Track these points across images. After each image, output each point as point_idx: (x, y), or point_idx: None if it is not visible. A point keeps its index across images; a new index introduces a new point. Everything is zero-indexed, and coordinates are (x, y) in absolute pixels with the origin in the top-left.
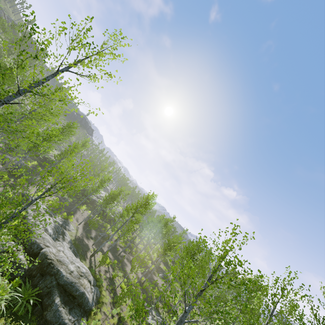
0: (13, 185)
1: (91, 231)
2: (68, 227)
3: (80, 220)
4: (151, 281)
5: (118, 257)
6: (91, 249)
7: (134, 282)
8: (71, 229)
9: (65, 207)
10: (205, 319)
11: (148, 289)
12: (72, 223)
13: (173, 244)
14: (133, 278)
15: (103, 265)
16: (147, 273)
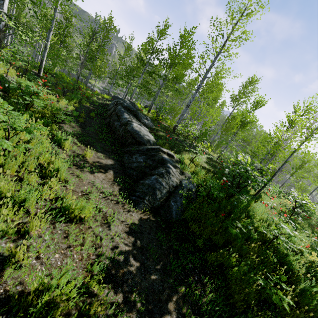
0: None
1: None
2: None
3: None
4: None
5: None
6: None
7: None
8: None
9: None
10: None
11: None
12: None
13: None
14: None
15: None
16: None
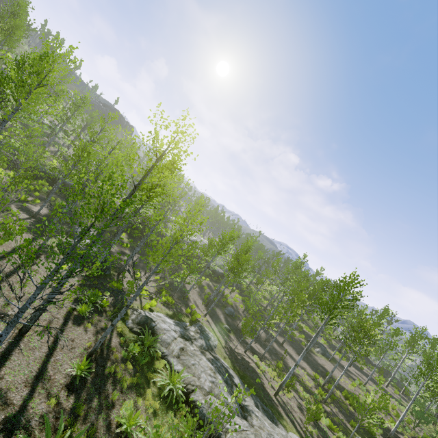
0: (115, 304)
1: (216, 313)
2: (211, 341)
3: (197, 301)
4: (321, 371)
5: (266, 345)
6: (257, 370)
7: (318, 393)
8: (213, 340)
9: (172, 288)
10: (422, 422)
11: (337, 397)
12: (201, 320)
13: (373, 337)
14: (308, 381)
15: (288, 397)
16: (307, 357)
